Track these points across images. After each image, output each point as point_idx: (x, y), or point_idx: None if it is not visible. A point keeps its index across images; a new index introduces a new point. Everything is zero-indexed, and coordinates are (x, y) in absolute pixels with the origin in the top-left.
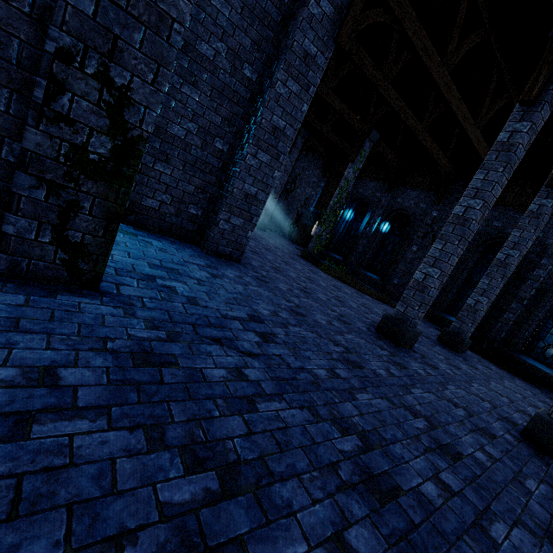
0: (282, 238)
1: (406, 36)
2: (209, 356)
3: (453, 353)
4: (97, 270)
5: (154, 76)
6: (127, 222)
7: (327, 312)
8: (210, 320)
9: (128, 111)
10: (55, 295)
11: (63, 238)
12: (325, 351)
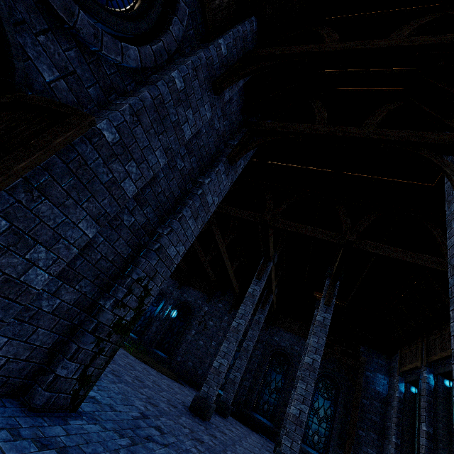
0: None
1: (212, 231)
2: (155, 451)
3: (224, 419)
4: (86, 394)
5: (161, 283)
6: None
7: (162, 398)
8: (130, 422)
9: (146, 298)
10: (68, 422)
11: (84, 373)
12: (184, 433)
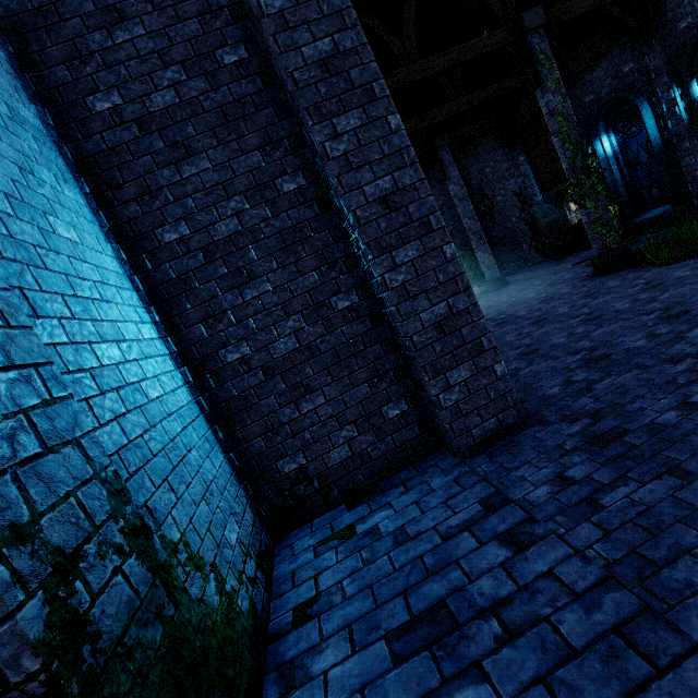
0: (536, 270)
1: None
2: None
3: None
4: None
5: None
6: (335, 503)
7: None
8: None
9: None
10: None
11: None
12: None
